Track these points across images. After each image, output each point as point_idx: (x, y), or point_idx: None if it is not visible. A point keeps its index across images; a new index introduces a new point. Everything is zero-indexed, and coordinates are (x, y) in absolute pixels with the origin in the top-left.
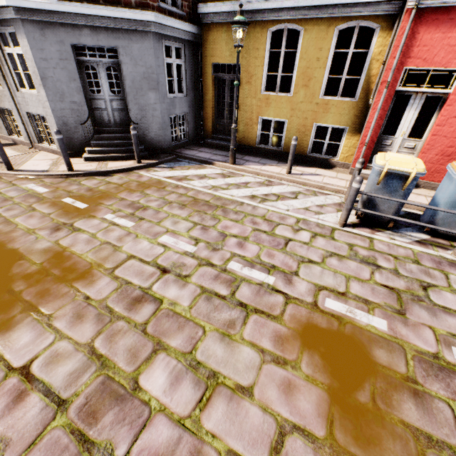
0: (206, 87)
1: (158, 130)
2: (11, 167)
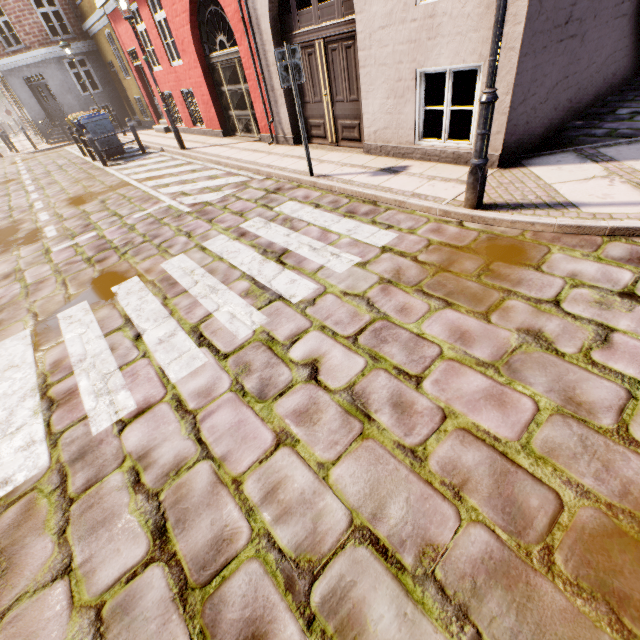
0: (114, 81)
1: None
2: (18, 152)
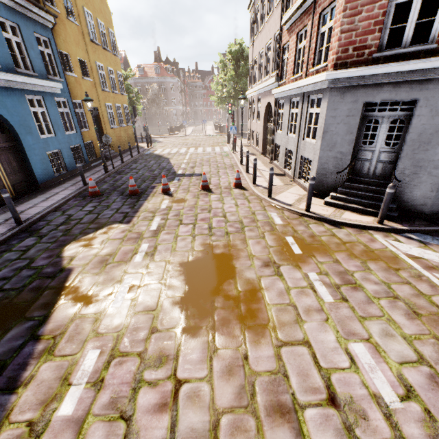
0: None
1: (428, 190)
2: (270, 195)
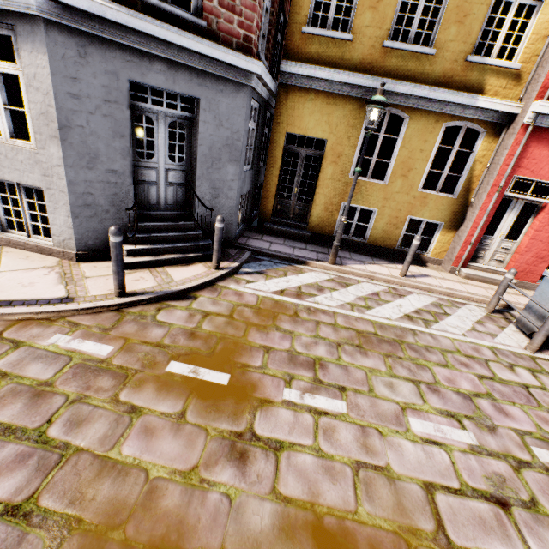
0: (272, 159)
1: (229, 215)
2: None
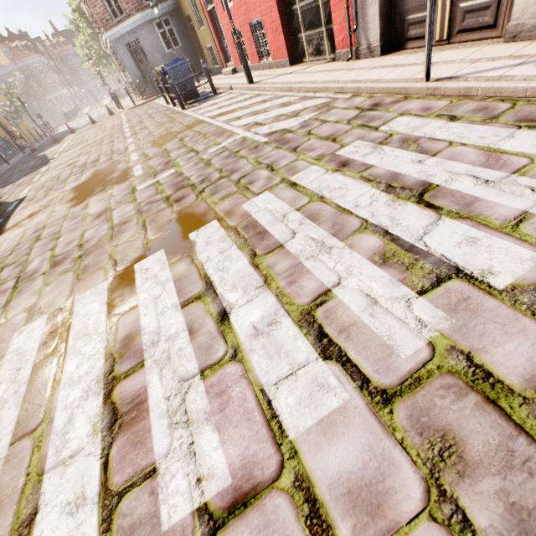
0: (191, 35)
1: None
2: (123, 108)
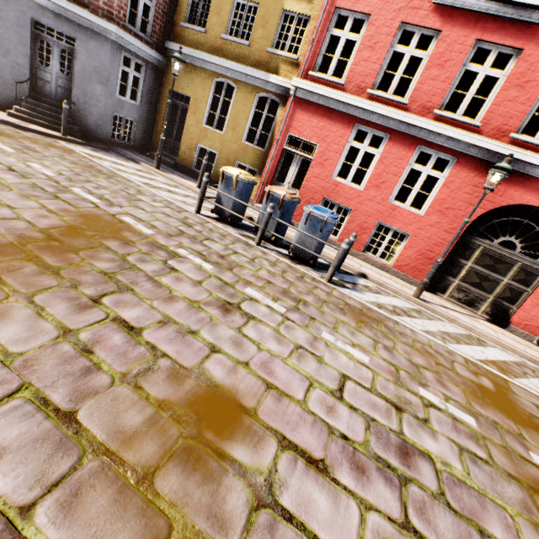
0: (161, 106)
1: (98, 119)
2: None
